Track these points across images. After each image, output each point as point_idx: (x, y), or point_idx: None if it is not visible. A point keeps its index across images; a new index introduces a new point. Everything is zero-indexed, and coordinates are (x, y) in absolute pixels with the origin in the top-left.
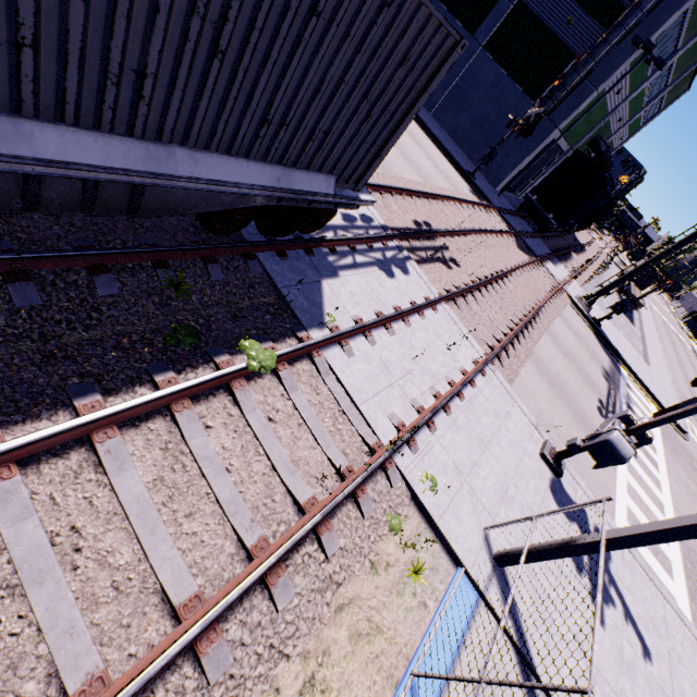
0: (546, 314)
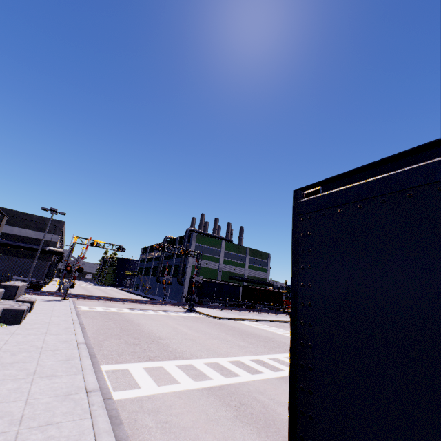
0: (140, 304)
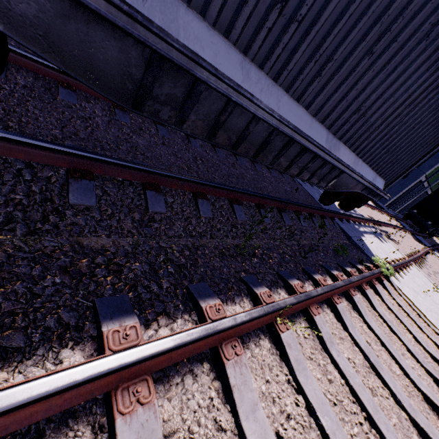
0: None
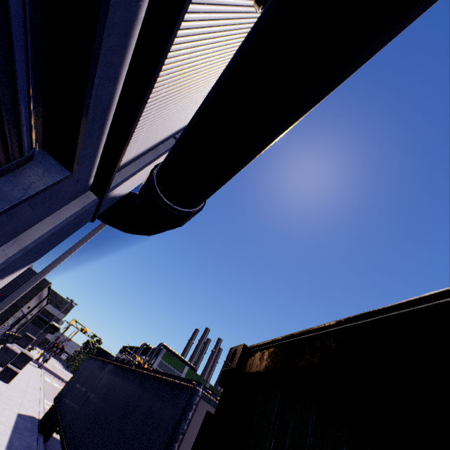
0: None
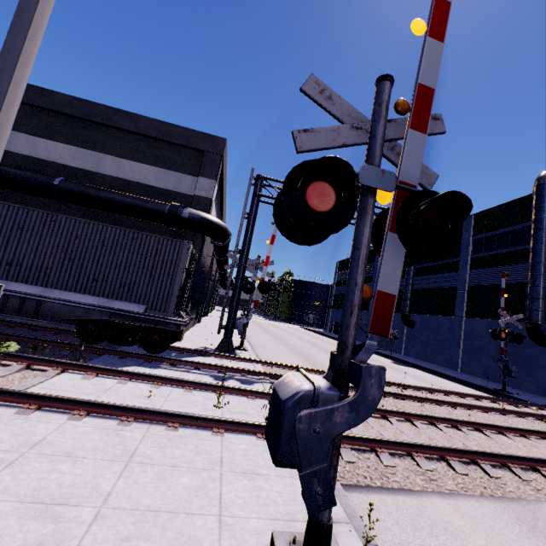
0: None
